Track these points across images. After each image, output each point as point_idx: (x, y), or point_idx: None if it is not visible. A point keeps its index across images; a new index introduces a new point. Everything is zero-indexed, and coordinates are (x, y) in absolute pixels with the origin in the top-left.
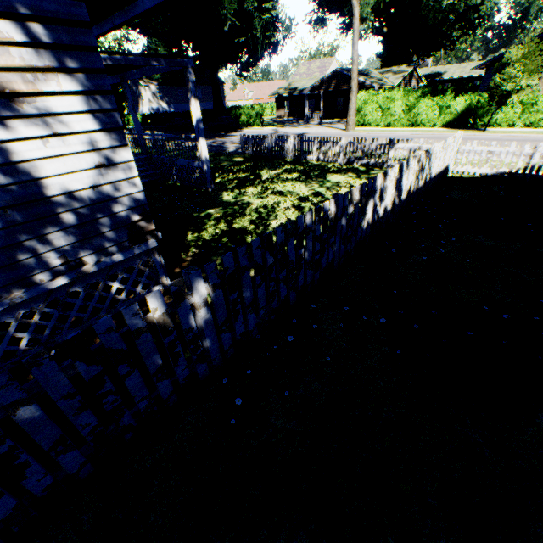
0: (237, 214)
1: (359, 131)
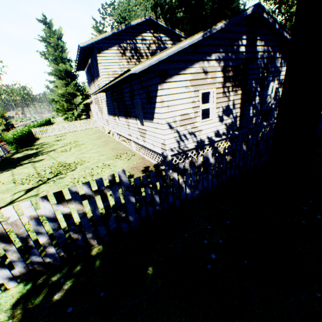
0: None
1: None
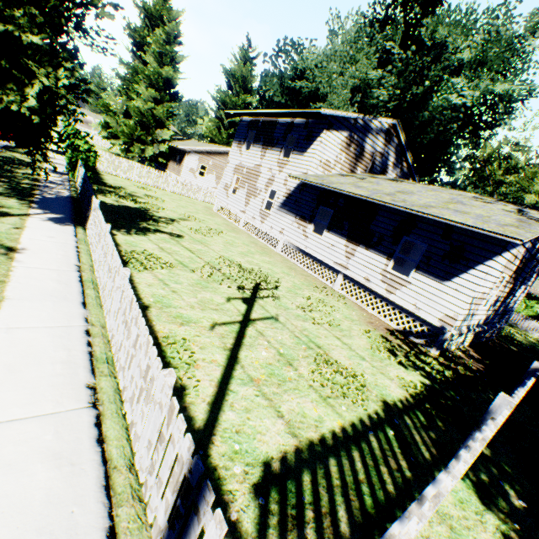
0: None
1: None
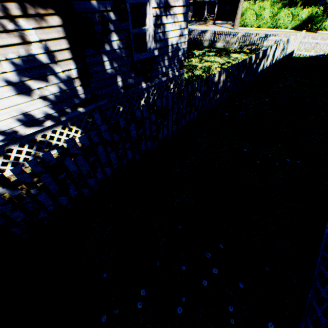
0: (193, 69)
1: (241, 30)
